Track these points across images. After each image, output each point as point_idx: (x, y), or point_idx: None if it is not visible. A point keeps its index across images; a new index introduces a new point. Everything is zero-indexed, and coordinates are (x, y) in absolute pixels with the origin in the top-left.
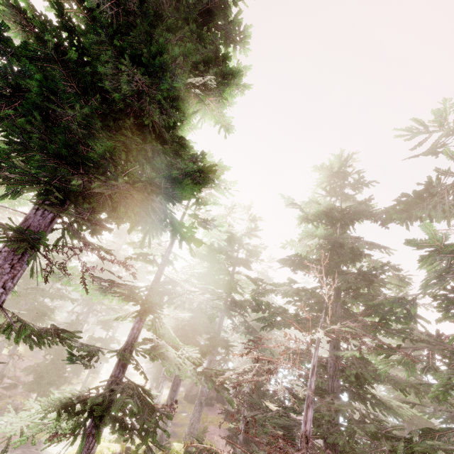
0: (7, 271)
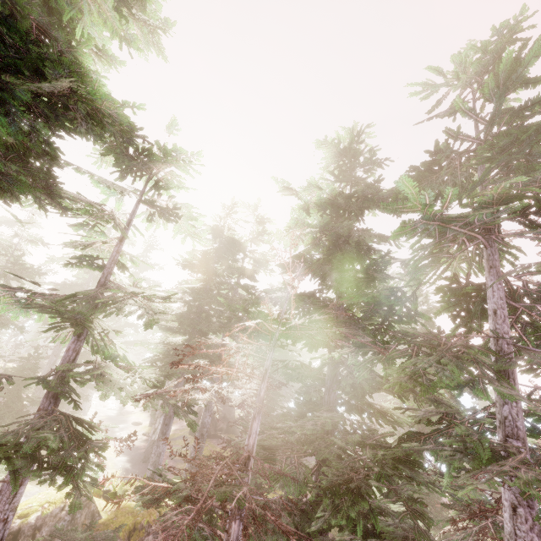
0: None
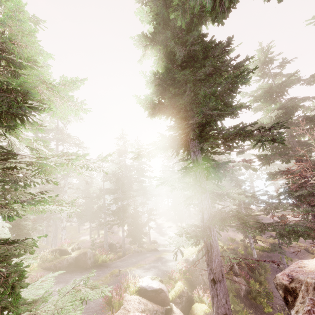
0: (204, 180)
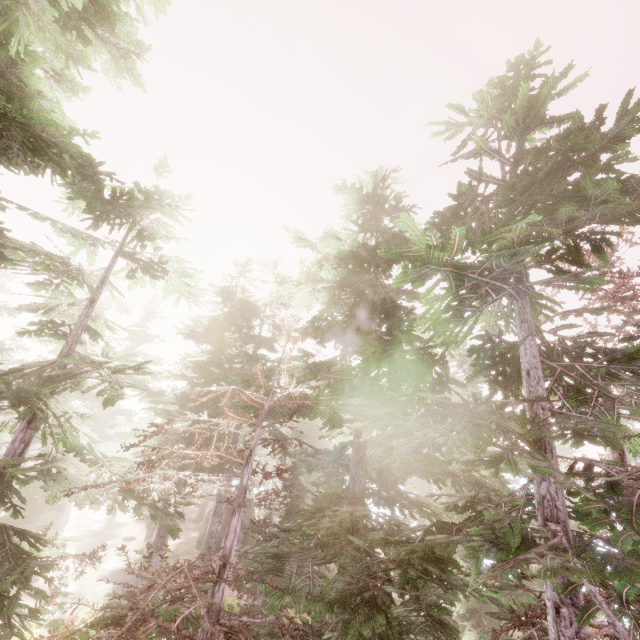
0: None
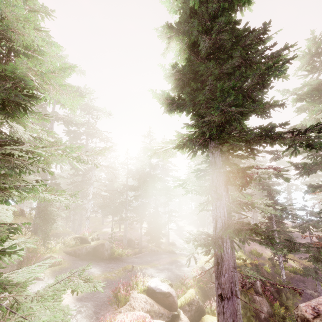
0: (222, 185)
